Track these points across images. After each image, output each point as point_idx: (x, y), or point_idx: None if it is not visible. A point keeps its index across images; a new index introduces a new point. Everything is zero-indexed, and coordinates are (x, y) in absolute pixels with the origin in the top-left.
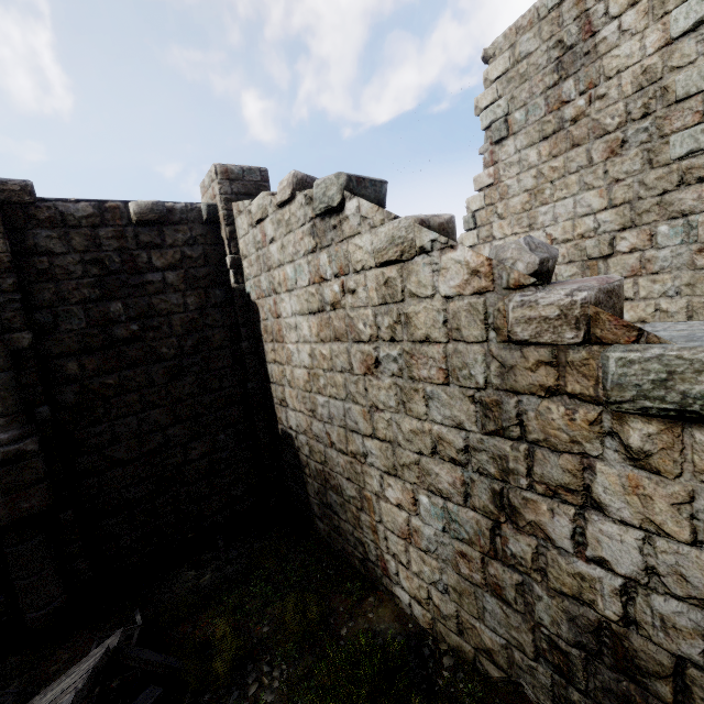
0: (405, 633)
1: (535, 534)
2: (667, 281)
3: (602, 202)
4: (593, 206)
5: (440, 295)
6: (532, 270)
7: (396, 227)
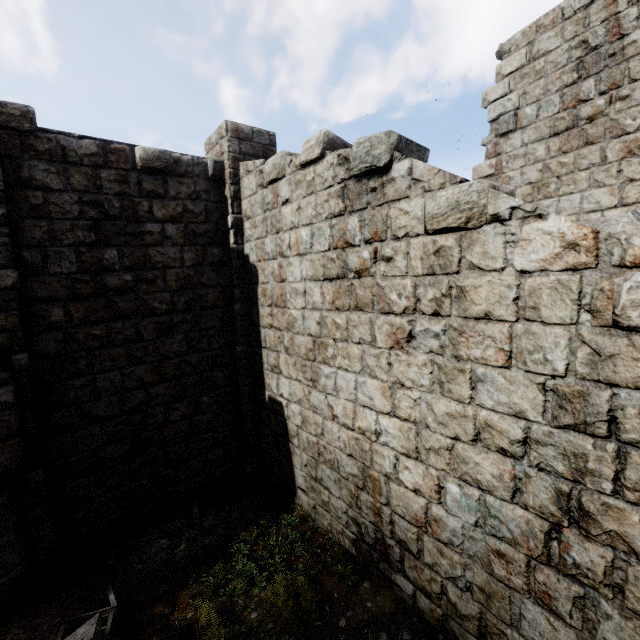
0: (410, 628)
1: (614, 545)
2: None
3: (612, 200)
4: (602, 203)
5: (514, 269)
6: None
7: (464, 191)
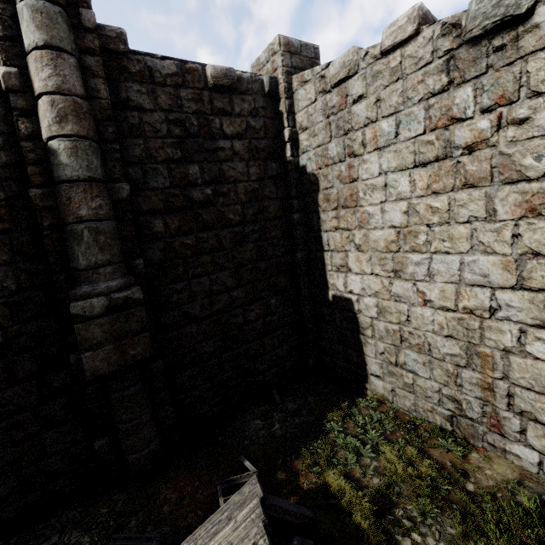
0: None
1: None
2: None
3: None
4: None
5: None
6: None
7: None
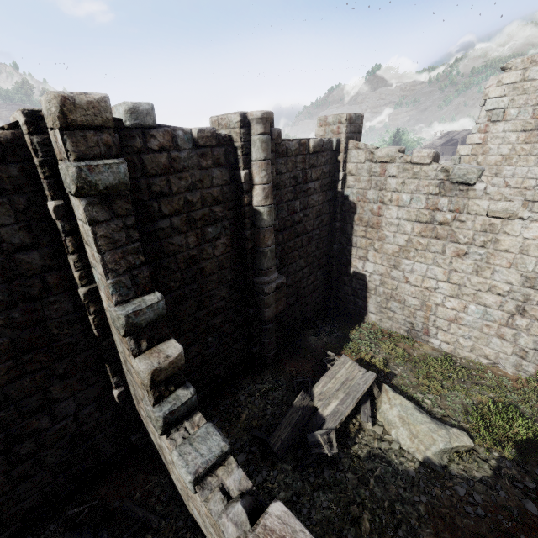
0: (440, 354)
1: (531, 318)
2: None
3: None
4: (537, 175)
5: (523, 237)
6: None
7: (511, 206)
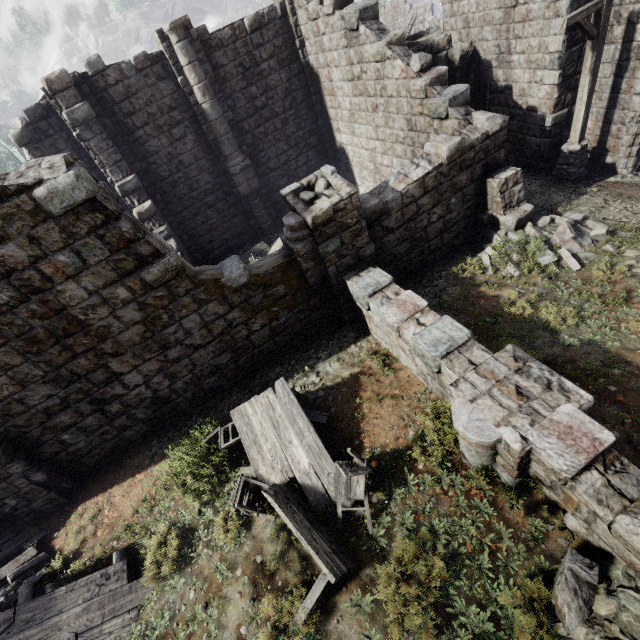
0: None
1: None
2: (534, 26)
3: None
4: None
5: (394, 78)
6: (418, 70)
7: (379, 47)
